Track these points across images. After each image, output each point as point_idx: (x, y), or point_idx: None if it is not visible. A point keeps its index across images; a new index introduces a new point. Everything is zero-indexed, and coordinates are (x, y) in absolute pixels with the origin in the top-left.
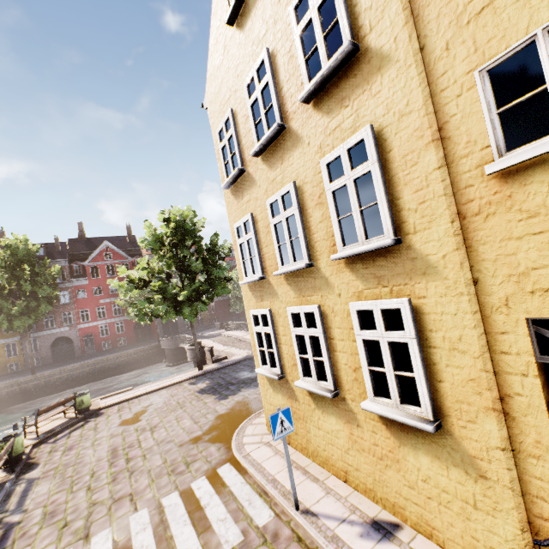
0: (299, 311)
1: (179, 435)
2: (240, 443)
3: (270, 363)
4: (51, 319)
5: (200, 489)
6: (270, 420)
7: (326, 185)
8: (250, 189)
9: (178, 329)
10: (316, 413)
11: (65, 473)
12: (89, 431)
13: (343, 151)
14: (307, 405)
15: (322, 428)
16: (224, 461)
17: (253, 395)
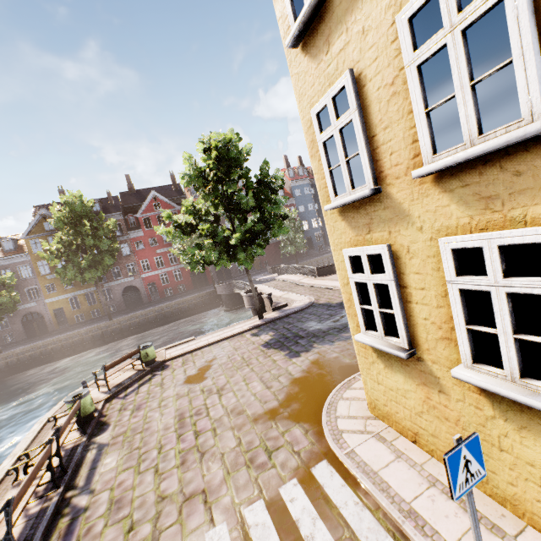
0: (481, 244)
1: (251, 404)
2: (335, 428)
3: (383, 329)
4: (119, 270)
5: (293, 502)
6: (447, 465)
7: None
8: (347, 18)
9: (231, 275)
10: (499, 425)
11: (133, 441)
12: (156, 387)
13: None
14: (471, 406)
15: (513, 452)
16: (317, 455)
17: (331, 353)
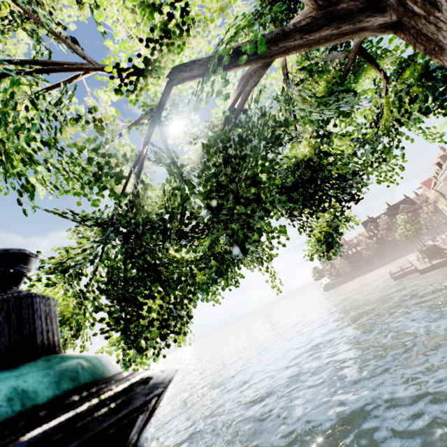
0: None
1: None
2: None
3: None
4: None
5: None
6: None
7: (443, 208)
8: (438, 205)
9: None
10: None
11: None
12: None
13: (442, 206)
14: None
15: None
16: None
17: None
